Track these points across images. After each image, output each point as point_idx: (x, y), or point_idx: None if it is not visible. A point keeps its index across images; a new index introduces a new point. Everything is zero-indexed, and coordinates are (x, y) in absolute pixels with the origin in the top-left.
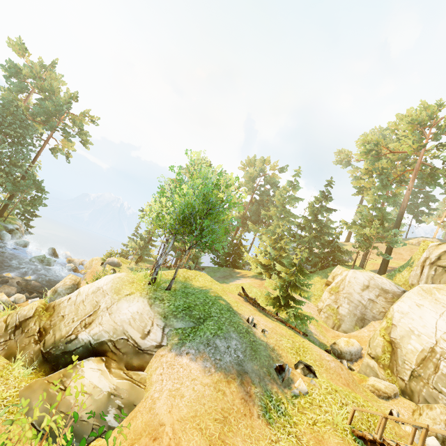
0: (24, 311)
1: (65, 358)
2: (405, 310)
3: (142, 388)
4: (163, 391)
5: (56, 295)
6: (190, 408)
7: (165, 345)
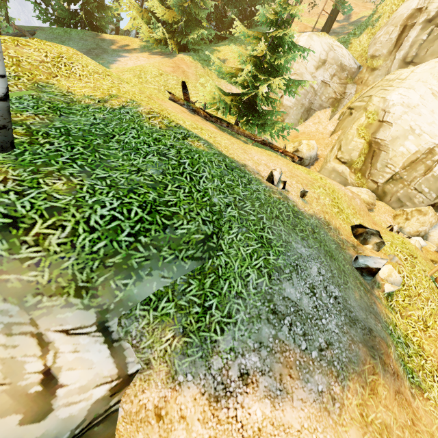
0: None
1: None
2: (415, 102)
3: None
4: None
5: None
6: None
7: (143, 370)
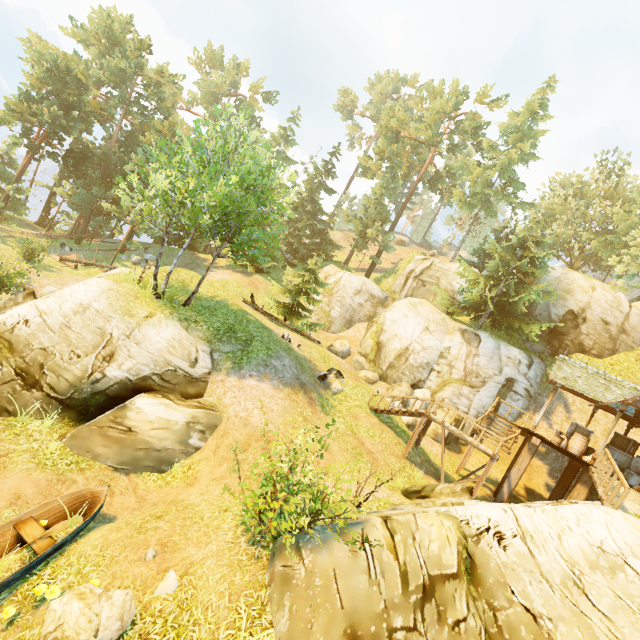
0: None
1: (97, 400)
2: (396, 319)
3: (216, 412)
4: (251, 410)
5: None
6: (282, 417)
7: (219, 371)
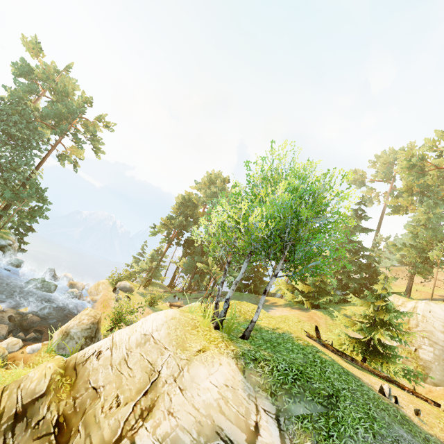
0: (30, 383)
1: None
2: None
3: None
4: None
5: (67, 339)
6: None
7: None
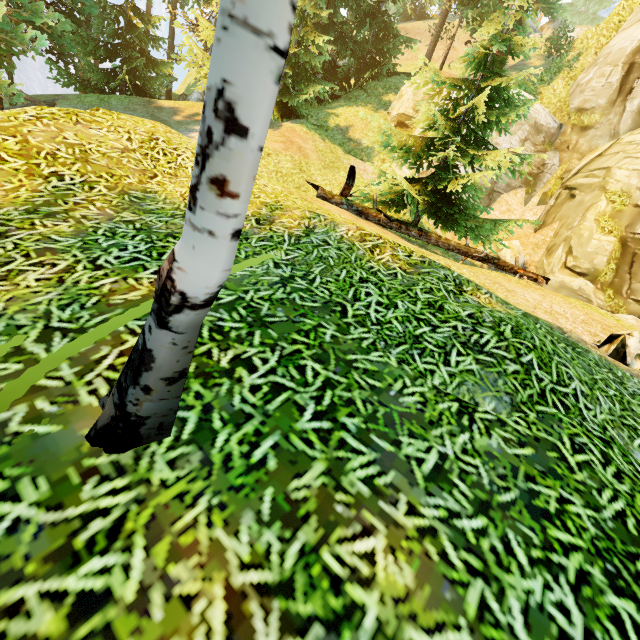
0: None
1: None
2: None
3: None
4: None
5: None
6: None
7: None
